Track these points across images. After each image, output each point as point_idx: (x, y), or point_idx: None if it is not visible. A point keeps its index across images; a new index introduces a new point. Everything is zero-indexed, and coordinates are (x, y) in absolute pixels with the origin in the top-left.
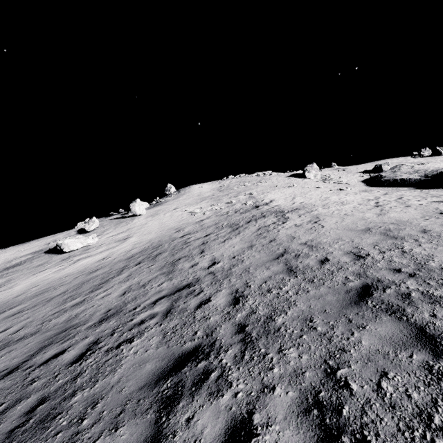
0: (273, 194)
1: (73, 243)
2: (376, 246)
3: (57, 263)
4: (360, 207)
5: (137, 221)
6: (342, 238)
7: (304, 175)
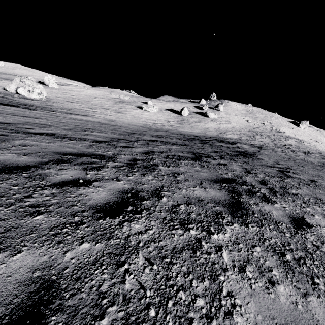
0: (283, 129)
1: (212, 115)
2: None
3: (211, 121)
4: None
5: (222, 114)
6: None
7: (299, 125)
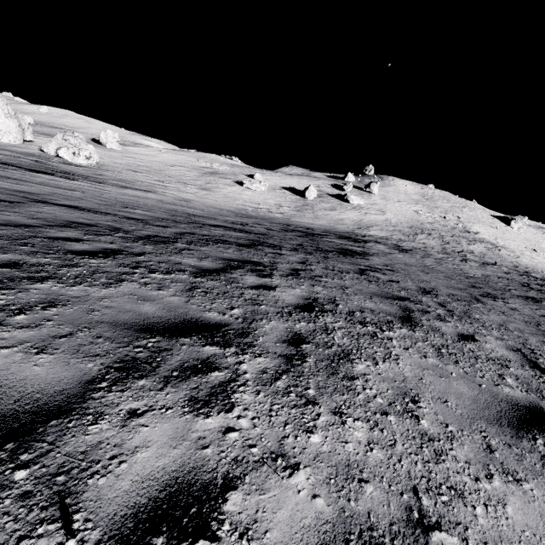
0: (478, 227)
1: (355, 200)
2: (541, 271)
3: (352, 208)
4: (543, 263)
5: (375, 199)
6: (529, 266)
7: (510, 223)
